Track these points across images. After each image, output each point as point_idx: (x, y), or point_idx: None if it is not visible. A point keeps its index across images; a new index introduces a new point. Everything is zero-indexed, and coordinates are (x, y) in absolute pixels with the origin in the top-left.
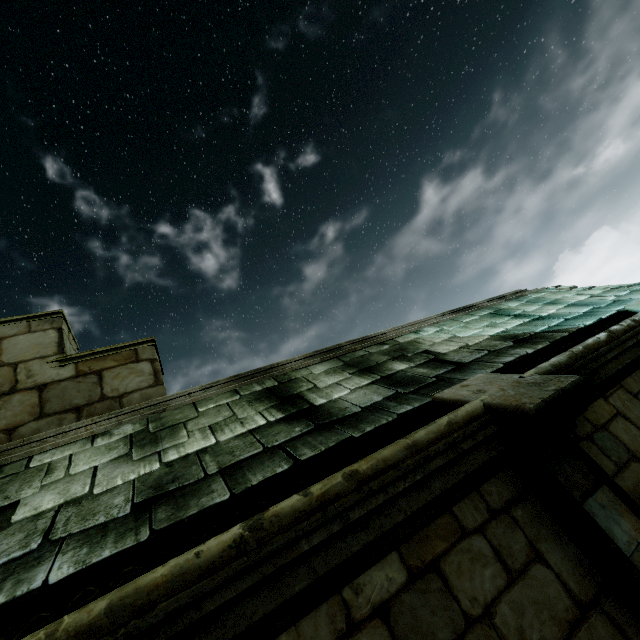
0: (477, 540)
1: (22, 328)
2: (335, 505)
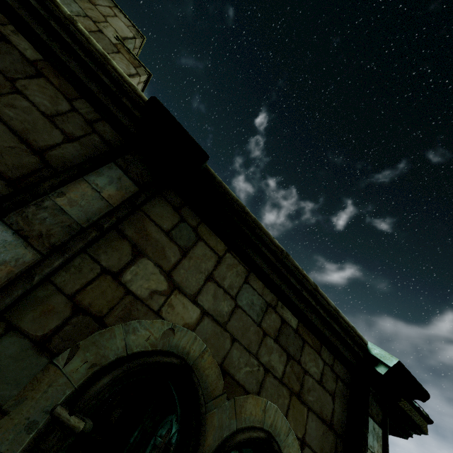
0: (67, 105)
1: (127, 24)
2: (52, 4)
